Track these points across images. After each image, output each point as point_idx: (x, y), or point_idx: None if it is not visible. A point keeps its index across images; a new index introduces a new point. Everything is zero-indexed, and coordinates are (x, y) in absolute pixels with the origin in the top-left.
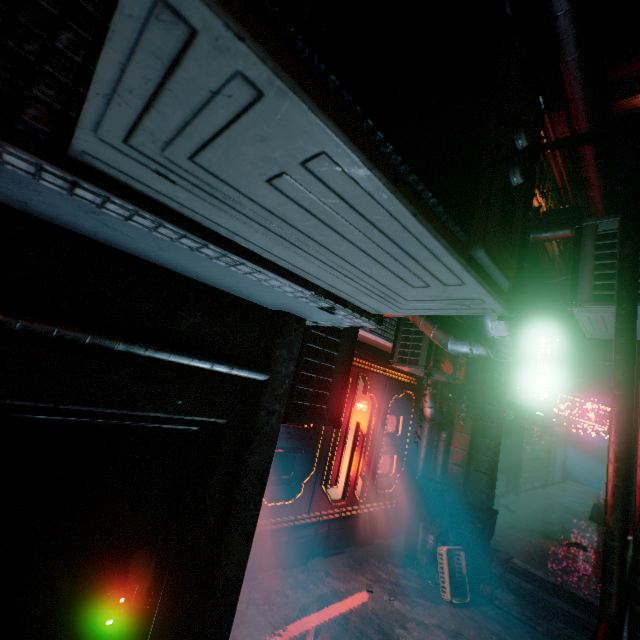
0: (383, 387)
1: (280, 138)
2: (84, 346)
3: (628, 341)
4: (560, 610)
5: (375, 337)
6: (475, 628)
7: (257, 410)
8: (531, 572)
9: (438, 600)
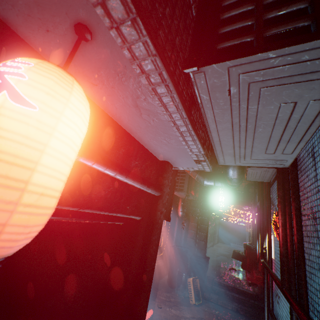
0: None
1: (319, 90)
2: (95, 173)
3: (282, 180)
4: (236, 297)
5: None
6: (207, 314)
7: (156, 211)
8: (223, 283)
9: (189, 305)
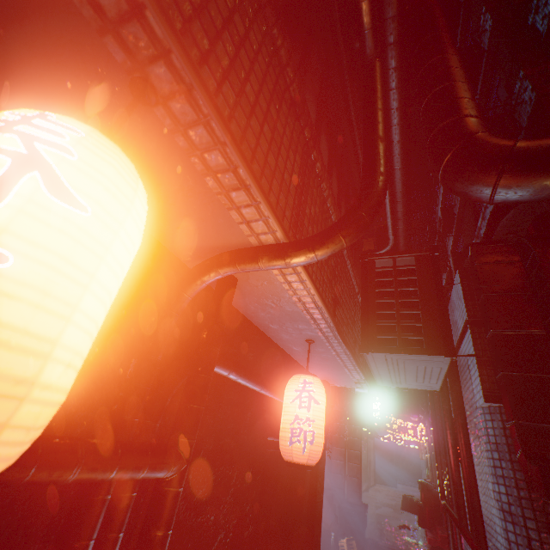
0: None
1: (435, 365)
2: None
3: (446, 390)
4: None
5: None
6: None
7: None
8: (391, 548)
9: None
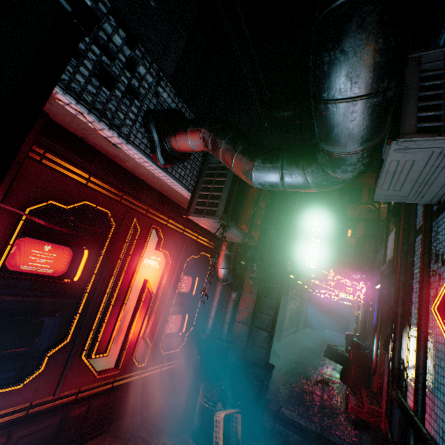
0: (180, 246)
1: None
2: None
3: None
4: None
5: (170, 179)
6: None
7: None
8: (297, 422)
9: None
